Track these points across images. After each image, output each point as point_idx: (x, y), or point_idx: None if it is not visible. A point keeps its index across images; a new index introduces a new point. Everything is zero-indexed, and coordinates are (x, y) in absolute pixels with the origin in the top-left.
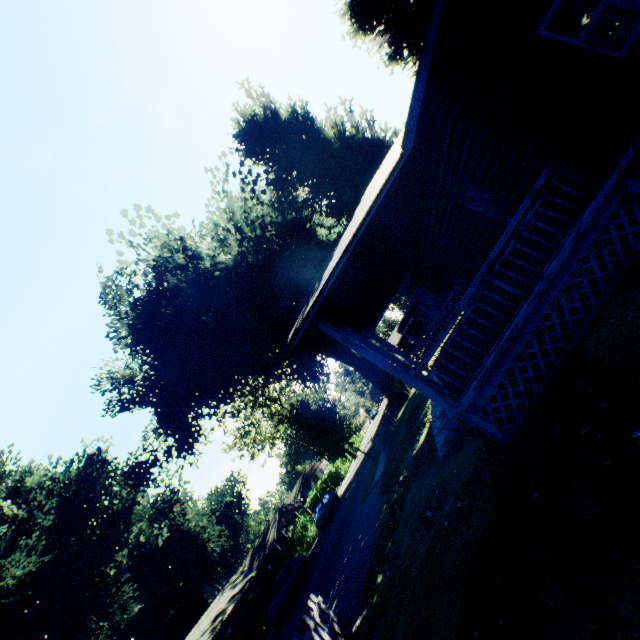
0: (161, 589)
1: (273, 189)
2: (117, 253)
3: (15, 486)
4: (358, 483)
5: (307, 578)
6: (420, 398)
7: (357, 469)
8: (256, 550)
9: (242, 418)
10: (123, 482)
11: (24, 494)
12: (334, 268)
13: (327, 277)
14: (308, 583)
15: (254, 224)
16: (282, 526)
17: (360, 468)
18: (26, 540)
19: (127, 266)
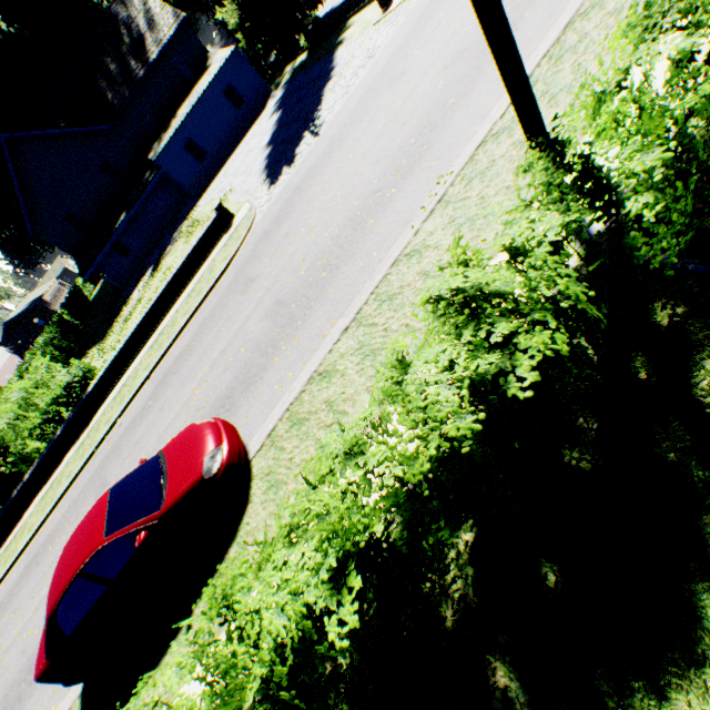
0: None
1: None
2: None
3: None
4: None
5: None
6: None
7: None
8: None
9: None
10: None
11: None
12: None
13: None
14: None
15: None
16: None
17: None
18: None
19: None
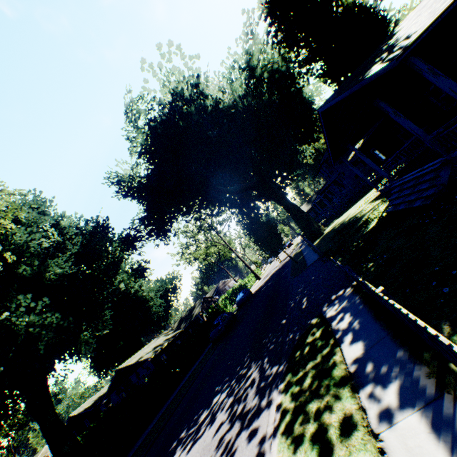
0: (117, 328)
1: (282, 46)
2: (143, 80)
3: (53, 224)
4: (278, 279)
5: (239, 321)
6: (346, 224)
7: (268, 279)
8: (183, 319)
9: (189, 236)
10: (118, 245)
11: (60, 229)
12: (453, 1)
13: (446, 7)
14: (244, 321)
15: (266, 66)
16: (204, 308)
17: (273, 277)
18: (63, 254)
19: (148, 93)
